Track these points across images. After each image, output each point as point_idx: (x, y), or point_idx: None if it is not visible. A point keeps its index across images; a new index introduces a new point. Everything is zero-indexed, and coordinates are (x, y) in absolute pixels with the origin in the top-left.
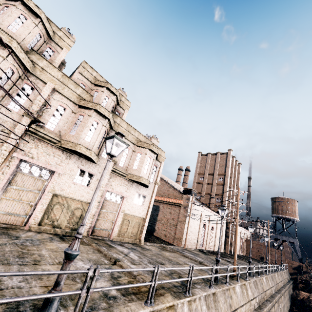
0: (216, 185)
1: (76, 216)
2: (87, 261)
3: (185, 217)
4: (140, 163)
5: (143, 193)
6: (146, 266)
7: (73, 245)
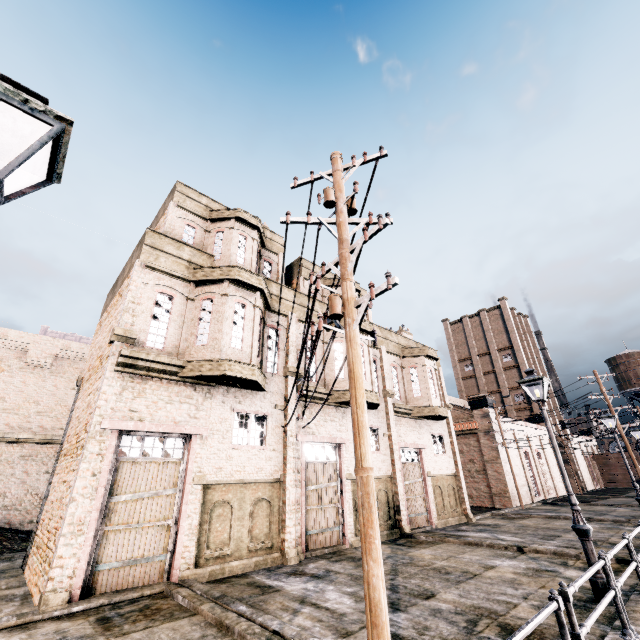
0: (503, 370)
1: (383, 505)
2: (495, 558)
3: (495, 450)
4: (421, 384)
5: (437, 432)
6: (553, 545)
7: (581, 520)
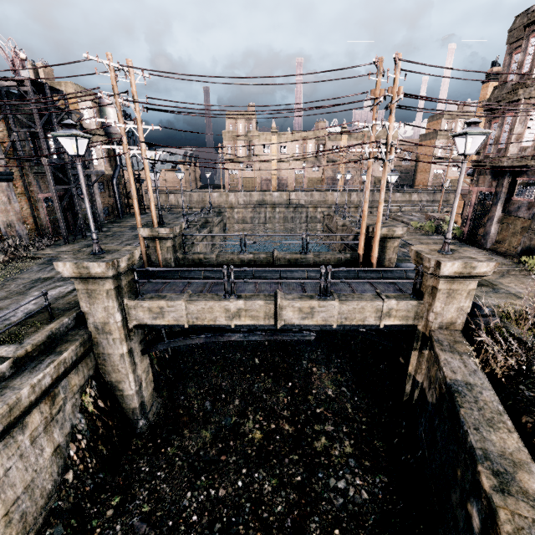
0: None
1: None
2: None
3: None
4: None
5: None
6: None
7: None
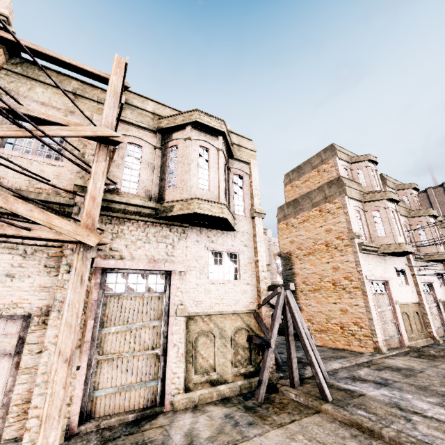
0: None
1: None
2: None
3: None
4: None
5: None
6: None
7: None
